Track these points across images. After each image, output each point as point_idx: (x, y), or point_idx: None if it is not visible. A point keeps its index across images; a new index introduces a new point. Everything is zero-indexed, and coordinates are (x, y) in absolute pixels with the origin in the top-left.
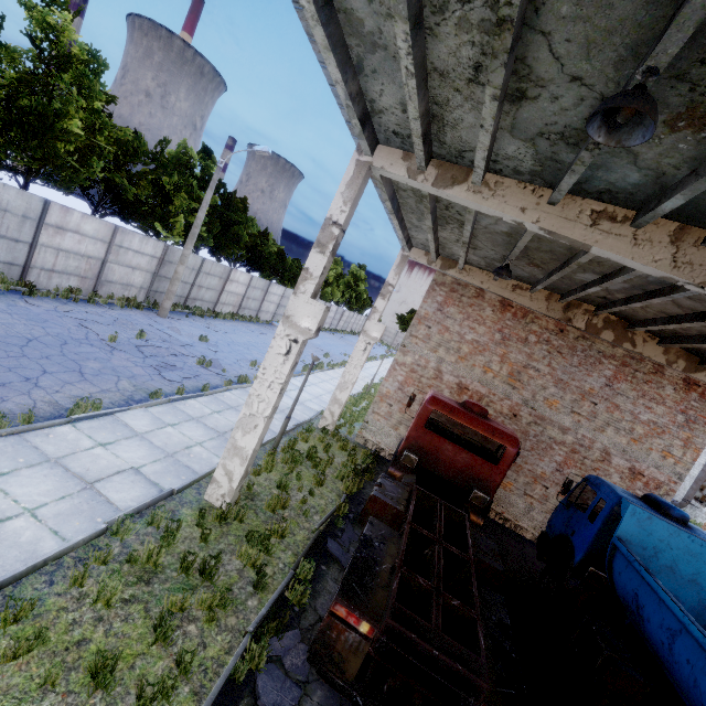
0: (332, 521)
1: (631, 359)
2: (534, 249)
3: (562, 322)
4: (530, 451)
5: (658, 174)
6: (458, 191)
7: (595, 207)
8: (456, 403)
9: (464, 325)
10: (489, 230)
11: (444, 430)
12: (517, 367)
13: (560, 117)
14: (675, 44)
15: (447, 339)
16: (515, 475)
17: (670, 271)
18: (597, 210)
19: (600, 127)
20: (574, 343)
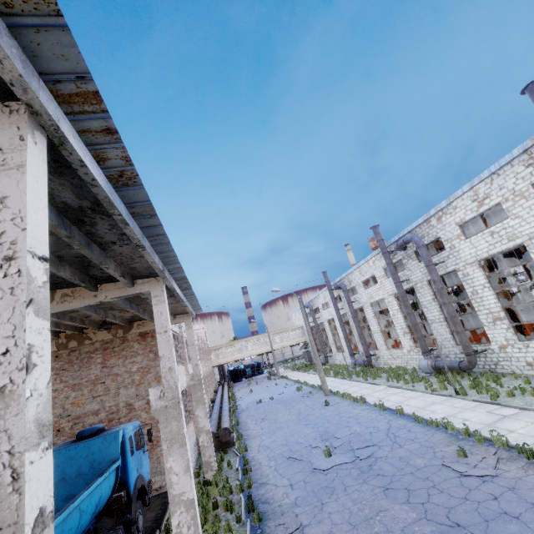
0: None
1: (107, 344)
2: None
3: None
4: None
5: None
6: None
7: None
8: None
9: None
10: None
11: None
12: None
13: None
14: None
15: None
16: None
17: None
18: None
19: None
20: (69, 358)
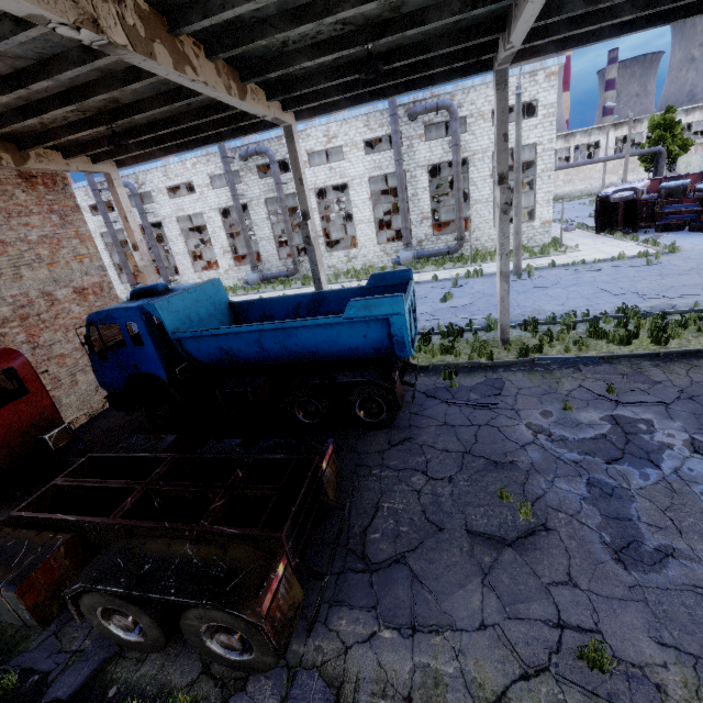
0: None
1: None
2: None
3: None
4: None
5: None
6: None
7: None
8: None
9: None
10: None
11: None
12: None
13: None
14: None
15: None
16: None
17: (39, 4)
18: None
19: None
20: None
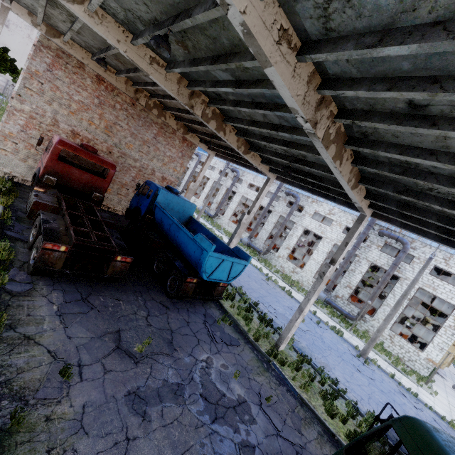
0: (1, 222)
1: (164, 125)
2: (120, 54)
3: (134, 100)
4: (119, 172)
5: (174, 55)
6: (78, 9)
7: (151, 55)
8: (77, 145)
9: (72, 88)
10: (92, 29)
11: (68, 162)
12: (110, 124)
13: (139, 11)
14: (176, 29)
15: (59, 96)
16: (112, 185)
17: (176, 96)
18: (152, 56)
19: (155, 42)
20: (140, 113)
